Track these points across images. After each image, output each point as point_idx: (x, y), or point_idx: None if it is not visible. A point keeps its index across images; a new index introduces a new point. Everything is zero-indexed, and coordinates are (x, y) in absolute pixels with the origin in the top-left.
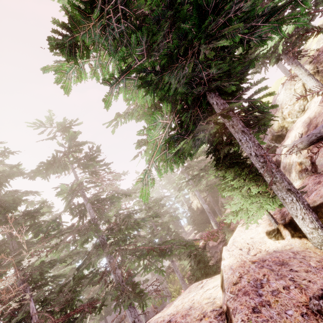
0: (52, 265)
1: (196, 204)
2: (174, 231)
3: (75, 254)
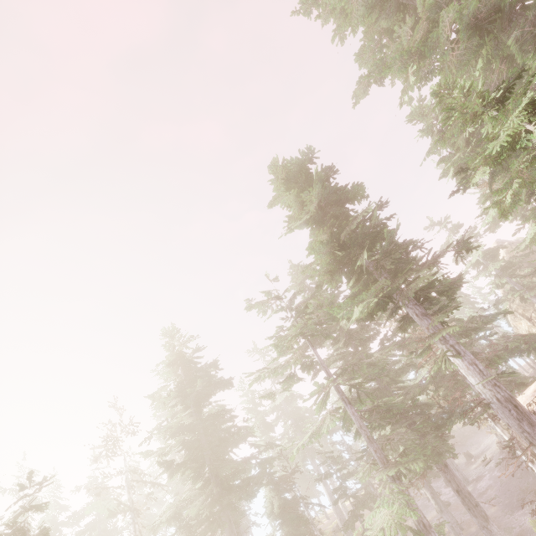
0: (400, 372)
1: (527, 330)
2: (506, 365)
3: (412, 367)
